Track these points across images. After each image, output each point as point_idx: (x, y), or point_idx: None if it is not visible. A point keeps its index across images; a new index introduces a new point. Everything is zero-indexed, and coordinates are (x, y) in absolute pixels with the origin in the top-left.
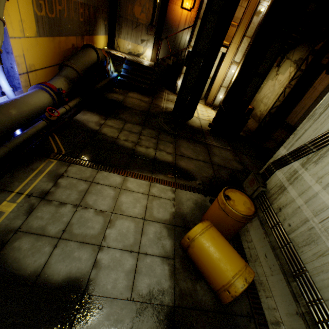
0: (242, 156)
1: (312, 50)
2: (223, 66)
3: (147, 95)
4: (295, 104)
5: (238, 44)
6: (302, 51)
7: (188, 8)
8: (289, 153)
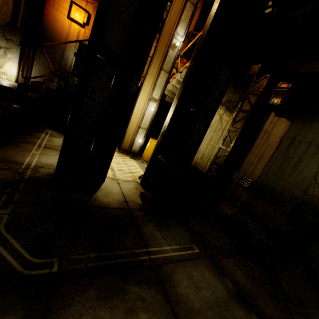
0: (226, 261)
1: (252, 89)
2: (139, 101)
3: None
4: (246, 152)
5: (156, 77)
6: (227, 93)
7: (80, 22)
8: None
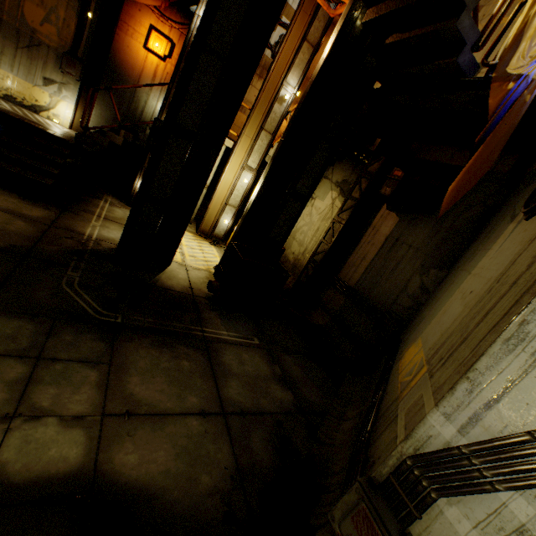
0: (285, 357)
1: (366, 172)
2: (229, 170)
3: (46, 201)
4: (351, 250)
5: (254, 140)
6: (346, 171)
7: (161, 55)
8: (478, 449)
